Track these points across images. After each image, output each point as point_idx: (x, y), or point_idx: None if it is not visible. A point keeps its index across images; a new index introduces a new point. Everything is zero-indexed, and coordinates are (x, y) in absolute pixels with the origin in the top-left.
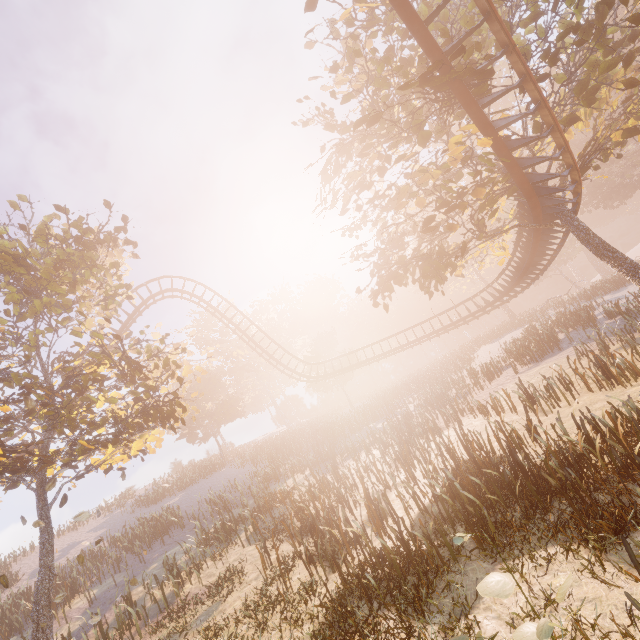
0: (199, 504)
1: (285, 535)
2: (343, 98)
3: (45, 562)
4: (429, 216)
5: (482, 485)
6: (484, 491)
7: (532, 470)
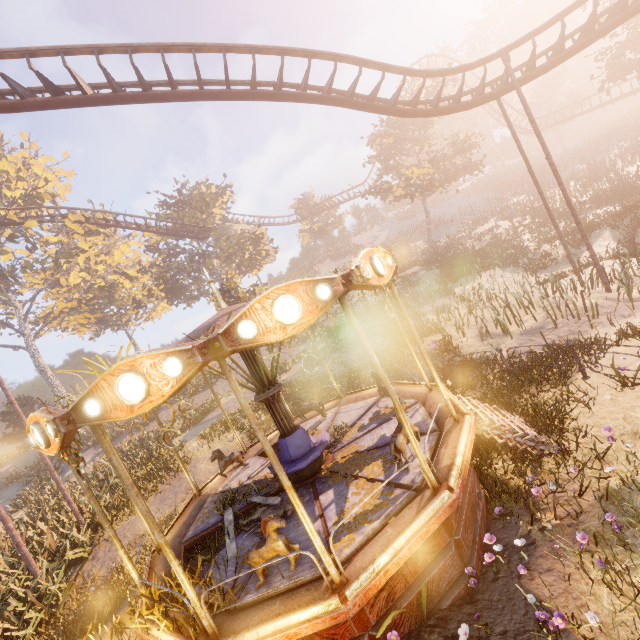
0: (451, 215)
1: (517, 216)
2: None
3: (428, 221)
4: None
5: (608, 190)
6: (611, 193)
7: (630, 184)
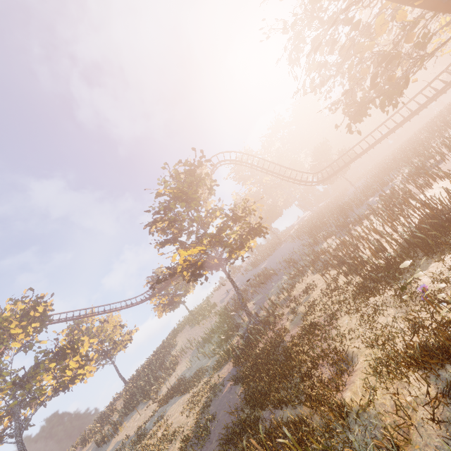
0: (279, 264)
1: (330, 268)
2: (291, 26)
3: (238, 292)
4: (373, 74)
5: (429, 228)
6: (433, 229)
7: None
